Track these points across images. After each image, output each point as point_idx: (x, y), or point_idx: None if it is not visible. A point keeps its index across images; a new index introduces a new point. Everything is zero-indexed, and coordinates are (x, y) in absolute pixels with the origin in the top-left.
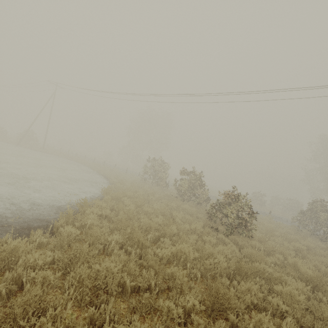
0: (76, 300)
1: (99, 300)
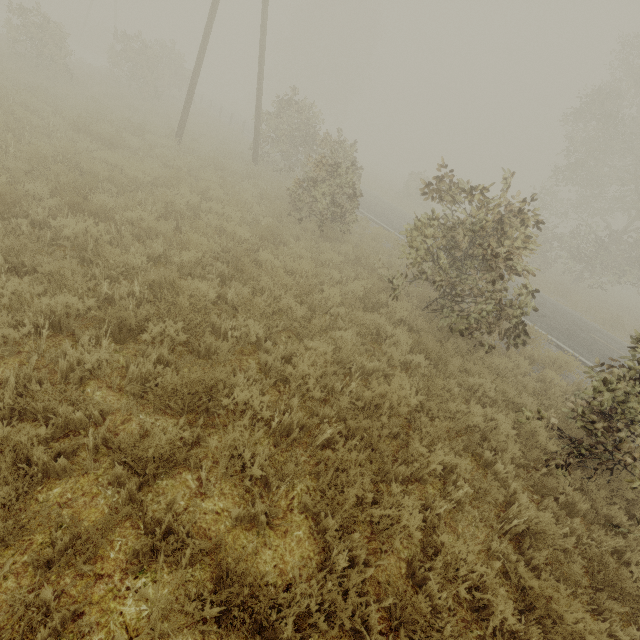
0: None
1: None
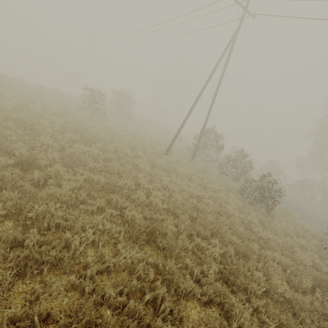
0: None
1: None
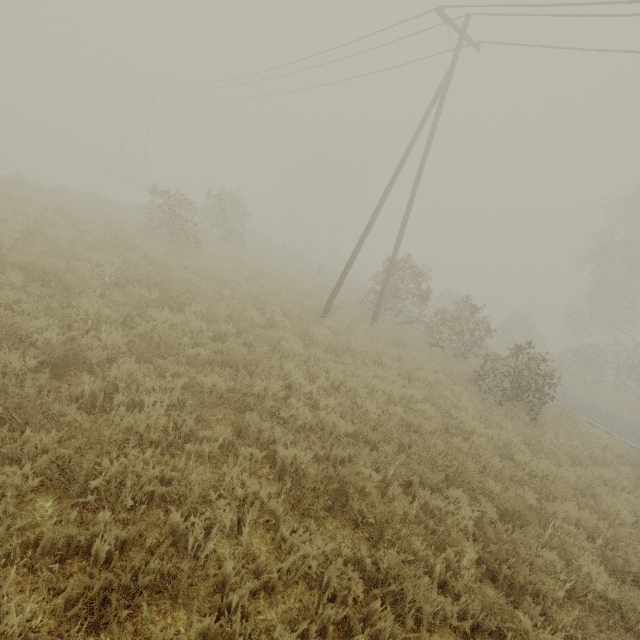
0: None
1: None
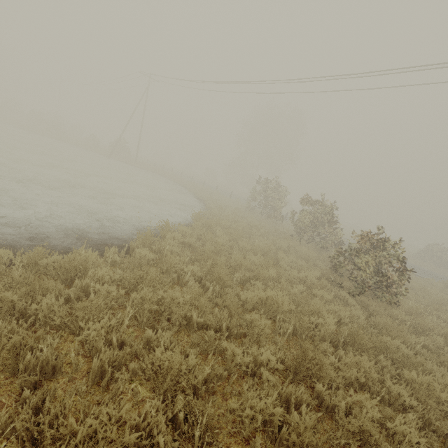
0: (136, 319)
1: (160, 326)
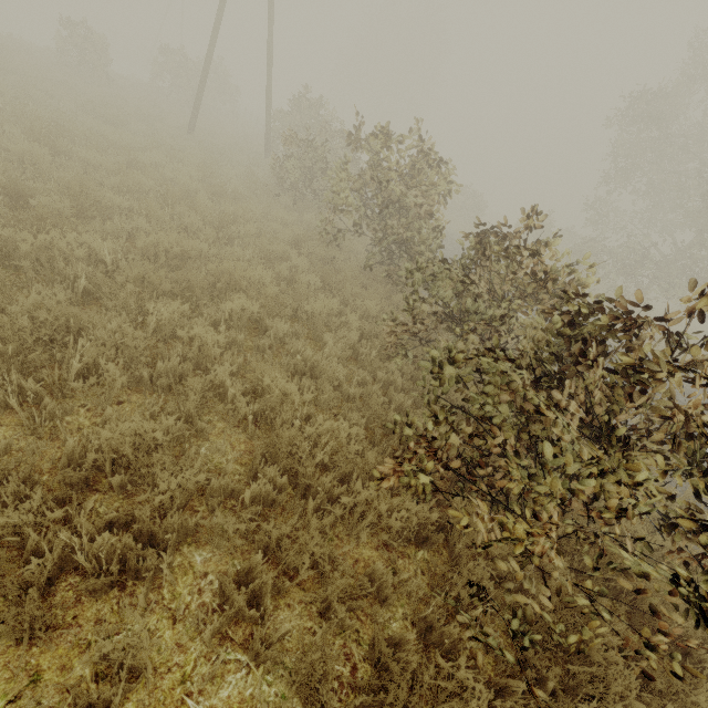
0: None
1: None
